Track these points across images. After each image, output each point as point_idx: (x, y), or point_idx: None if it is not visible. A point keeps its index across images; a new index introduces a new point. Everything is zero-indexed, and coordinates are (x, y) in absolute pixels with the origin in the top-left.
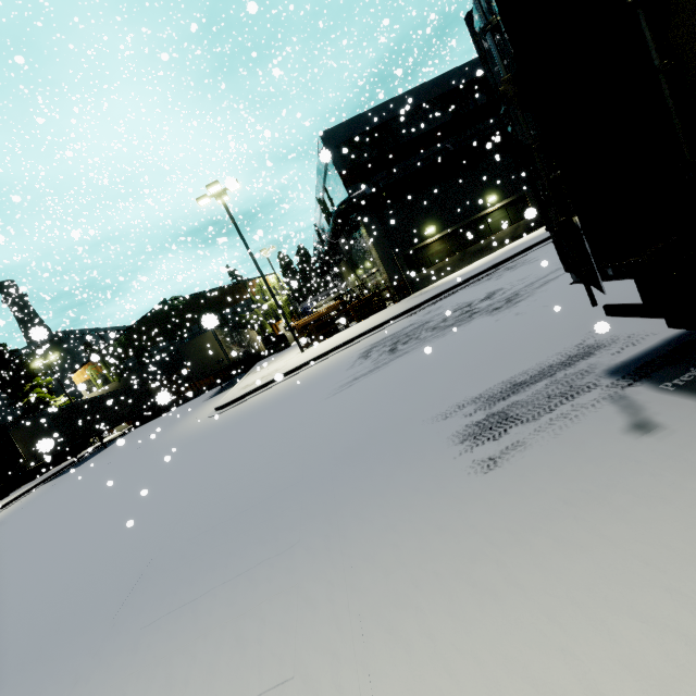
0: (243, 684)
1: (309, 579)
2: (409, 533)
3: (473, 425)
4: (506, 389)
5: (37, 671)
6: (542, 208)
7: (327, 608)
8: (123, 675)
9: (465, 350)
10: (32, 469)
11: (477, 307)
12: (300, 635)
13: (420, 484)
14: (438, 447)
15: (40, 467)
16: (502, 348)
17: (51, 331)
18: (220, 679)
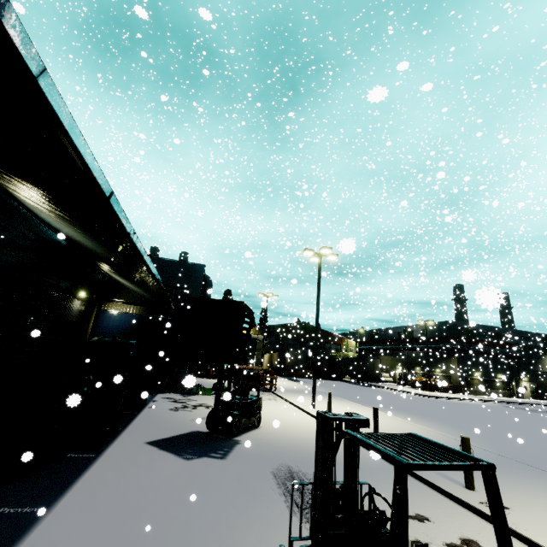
0: None
1: None
2: None
3: None
4: None
5: None
6: None
7: None
8: None
9: None
10: None
11: None
12: None
13: None
14: None
15: None
16: None
17: None
18: None
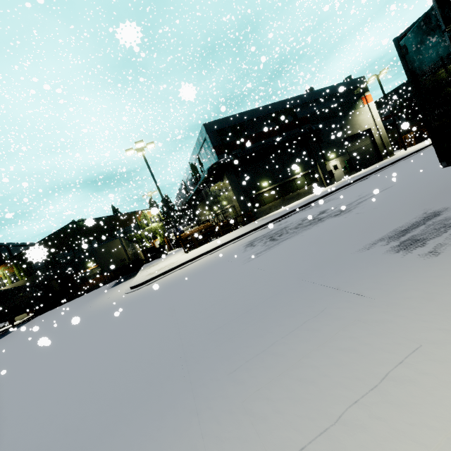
0: (381, 360)
1: (364, 315)
2: (417, 283)
3: (396, 246)
4: (398, 233)
5: (133, 425)
6: (428, 129)
7: (401, 319)
8: (249, 394)
9: (339, 229)
10: None
11: (320, 216)
12: (397, 332)
13: (392, 269)
14: (382, 257)
15: None
16: (368, 223)
17: None
18: (356, 364)
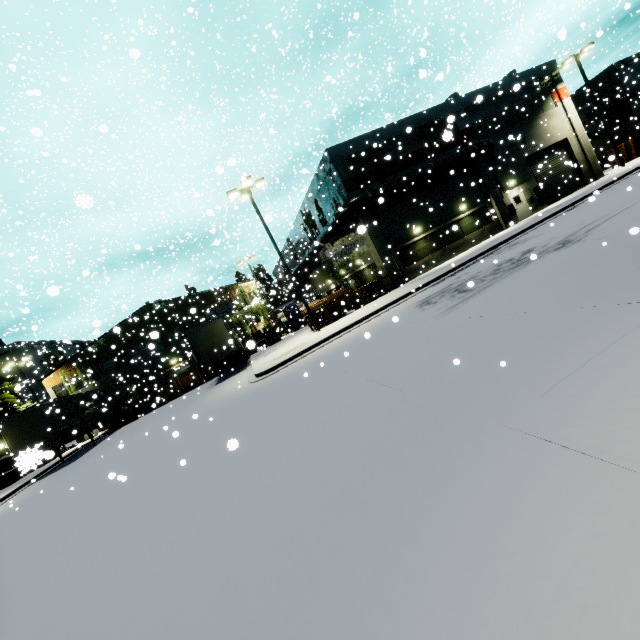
0: None
1: None
2: None
3: None
4: None
5: (429, 457)
6: None
7: None
8: (600, 399)
9: (581, 258)
10: (4, 475)
11: (528, 255)
12: None
13: None
14: None
15: (13, 473)
16: (632, 242)
17: (4, 344)
18: None
